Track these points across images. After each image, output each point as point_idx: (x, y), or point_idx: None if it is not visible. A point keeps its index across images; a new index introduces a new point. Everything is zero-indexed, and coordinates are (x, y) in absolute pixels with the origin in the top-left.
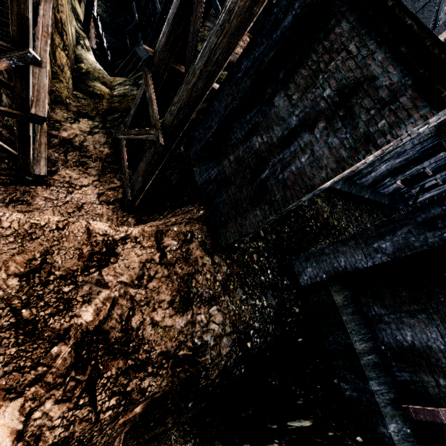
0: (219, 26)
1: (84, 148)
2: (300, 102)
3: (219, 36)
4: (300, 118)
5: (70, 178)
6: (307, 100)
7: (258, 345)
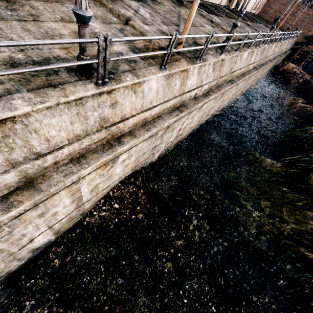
0: None
1: None
2: None
3: None
4: None
5: None
6: None
7: None
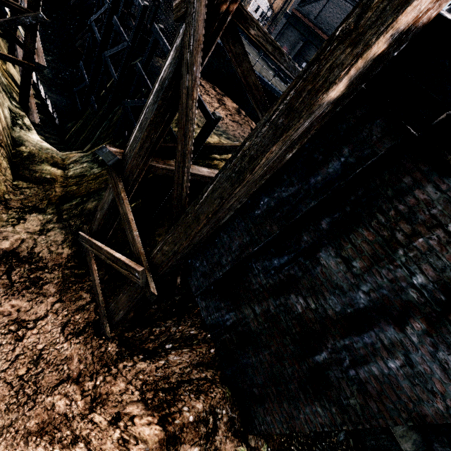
0: (234, 172)
1: (35, 257)
2: (367, 275)
3: (237, 186)
4: (372, 298)
5: (19, 311)
6: (382, 278)
7: None
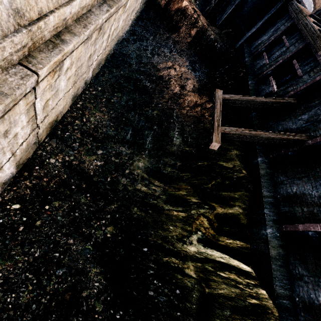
0: None
1: None
2: None
3: None
4: None
5: None
6: None
7: (219, 48)
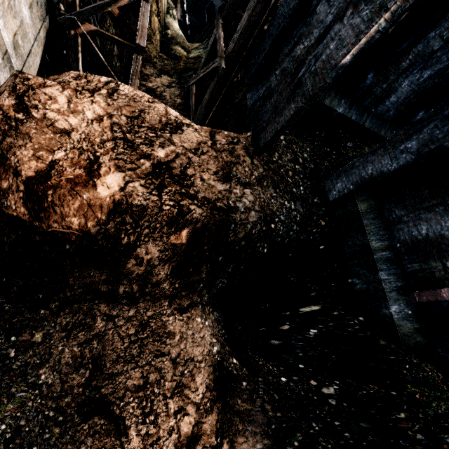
0: None
1: (163, 97)
2: (336, 2)
3: None
4: (334, 14)
5: None
6: None
7: (281, 234)
